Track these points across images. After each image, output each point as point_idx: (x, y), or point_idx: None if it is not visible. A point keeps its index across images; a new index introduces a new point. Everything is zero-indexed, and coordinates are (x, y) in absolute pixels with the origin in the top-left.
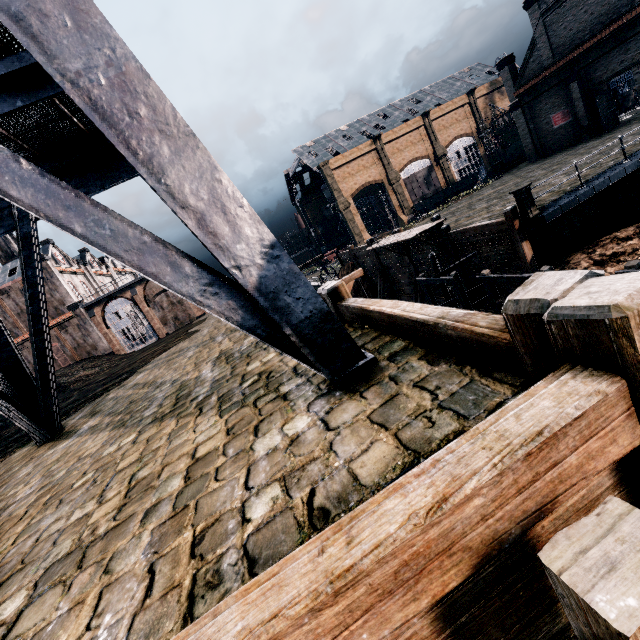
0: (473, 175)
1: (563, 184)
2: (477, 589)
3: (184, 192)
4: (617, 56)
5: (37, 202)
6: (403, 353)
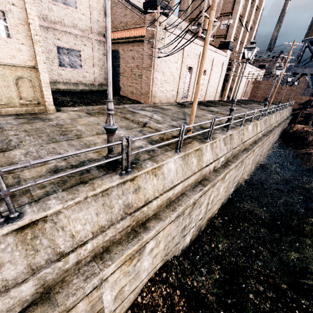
0: None
1: None
2: (310, 100)
3: None
4: None
5: (310, 84)
6: None
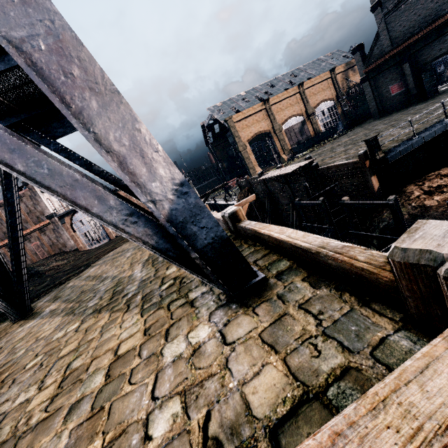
0: (333, 127)
1: (400, 135)
2: None
3: (109, 139)
4: (437, 45)
5: None
6: (288, 272)
